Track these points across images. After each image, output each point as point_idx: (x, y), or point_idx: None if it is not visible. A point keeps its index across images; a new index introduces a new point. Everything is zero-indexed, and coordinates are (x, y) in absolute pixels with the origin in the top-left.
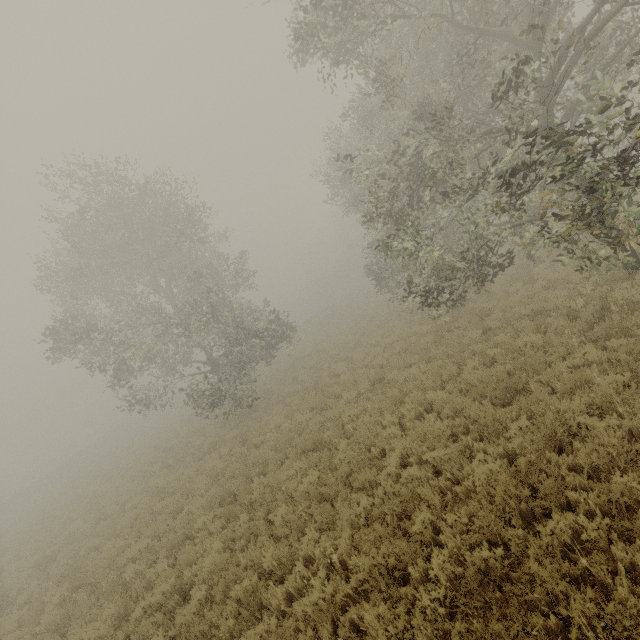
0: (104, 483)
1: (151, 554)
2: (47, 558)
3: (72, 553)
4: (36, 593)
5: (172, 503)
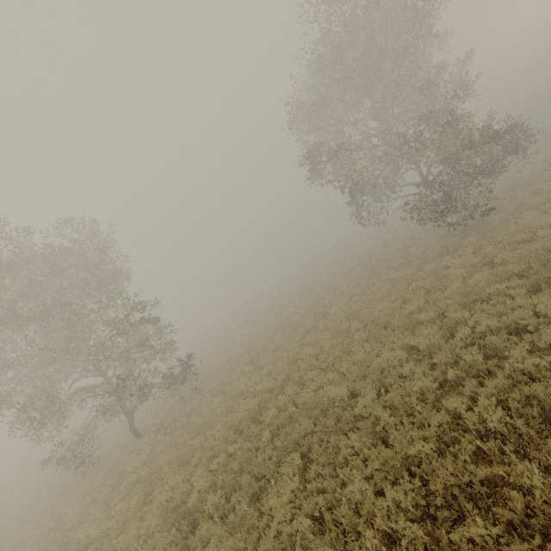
0: (330, 282)
1: (434, 310)
2: (321, 312)
3: (340, 311)
4: (334, 324)
5: (433, 281)
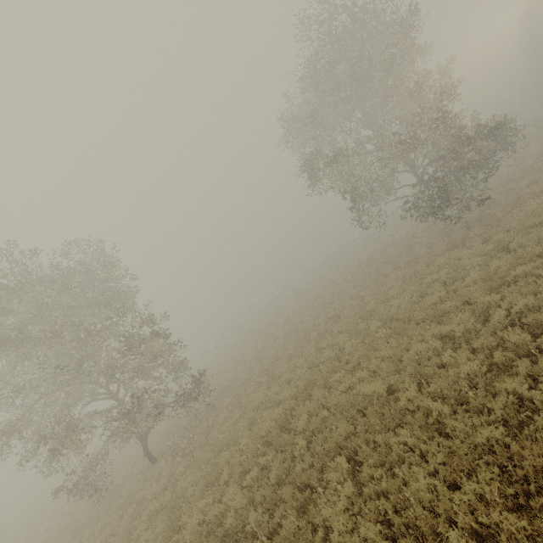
0: (334, 288)
1: (457, 298)
2: (332, 316)
3: (353, 312)
4: (350, 325)
5: (450, 272)
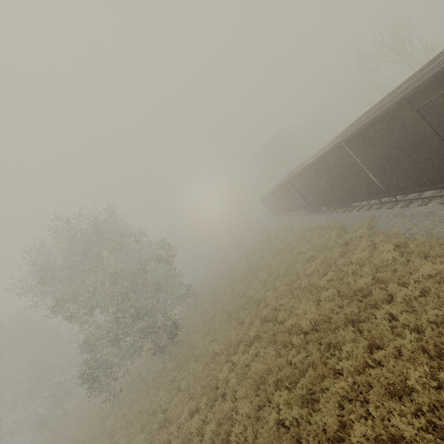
0: None
1: None
2: None
3: None
4: None
5: None
